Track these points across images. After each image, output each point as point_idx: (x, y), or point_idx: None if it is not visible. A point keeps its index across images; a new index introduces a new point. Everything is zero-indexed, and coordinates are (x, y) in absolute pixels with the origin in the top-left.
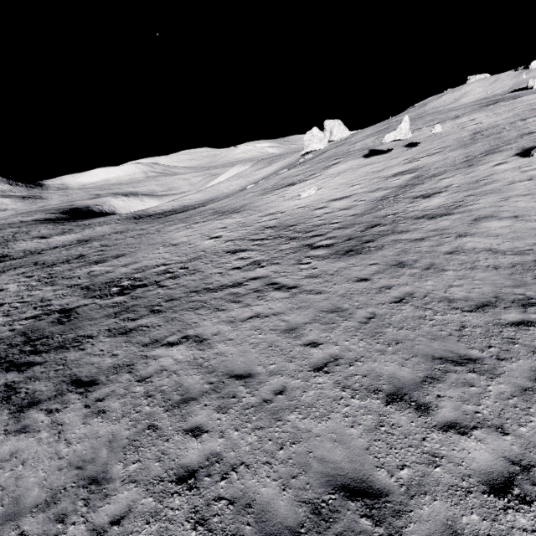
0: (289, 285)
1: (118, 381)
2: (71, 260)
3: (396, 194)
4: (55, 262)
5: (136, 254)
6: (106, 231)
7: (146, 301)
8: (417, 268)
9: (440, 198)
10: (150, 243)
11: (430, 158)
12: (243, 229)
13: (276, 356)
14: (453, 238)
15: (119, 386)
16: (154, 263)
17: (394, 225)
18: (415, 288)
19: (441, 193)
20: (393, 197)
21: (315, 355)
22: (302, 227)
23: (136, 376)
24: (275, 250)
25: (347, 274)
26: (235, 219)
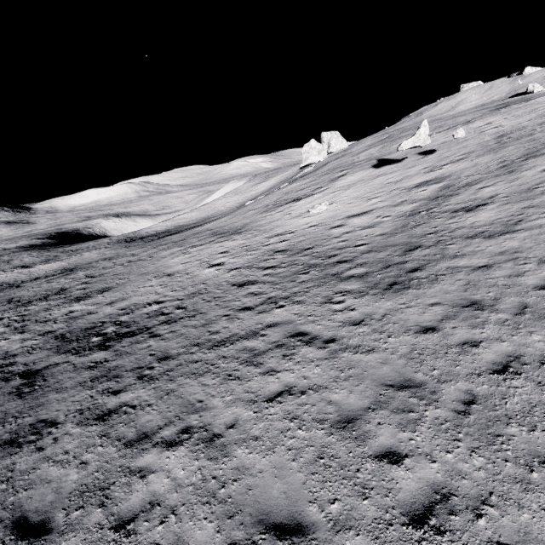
0: (323, 336)
1: (83, 526)
2: (50, 295)
3: (428, 208)
4: (32, 299)
5: (125, 287)
6: (94, 257)
7: (134, 360)
8: (504, 311)
9: (489, 212)
10: (141, 272)
11: (456, 165)
12: (248, 254)
13: (336, 481)
14: (535, 264)
15: (83, 540)
16: (145, 300)
17: (440, 247)
18: (518, 346)
19: (488, 204)
20: (425, 211)
21: (403, 483)
22: (321, 250)
23: (111, 516)
24: (294, 283)
25: (401, 319)
26: (237, 241)
